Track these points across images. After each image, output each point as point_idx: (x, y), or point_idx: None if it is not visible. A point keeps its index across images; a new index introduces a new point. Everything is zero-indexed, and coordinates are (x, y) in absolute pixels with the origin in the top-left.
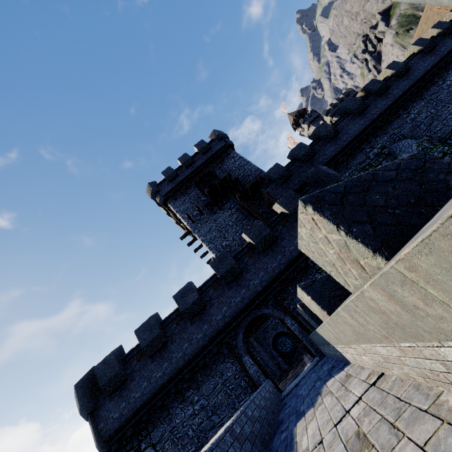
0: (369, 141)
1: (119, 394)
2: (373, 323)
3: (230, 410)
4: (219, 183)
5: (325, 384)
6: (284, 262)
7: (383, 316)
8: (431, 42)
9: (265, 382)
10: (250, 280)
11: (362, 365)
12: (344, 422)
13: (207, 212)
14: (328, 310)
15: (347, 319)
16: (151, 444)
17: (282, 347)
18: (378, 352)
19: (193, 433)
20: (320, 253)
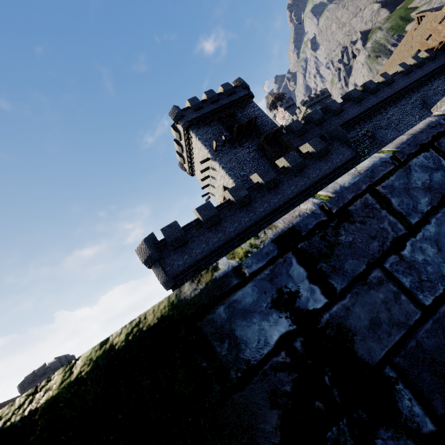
0: (360, 124)
1: (182, 250)
2: None
3: None
4: (247, 123)
5: None
6: (309, 183)
7: None
8: (410, 68)
9: None
10: (284, 190)
11: None
12: None
13: (228, 145)
14: None
15: None
16: None
17: None
18: None
19: None
20: None
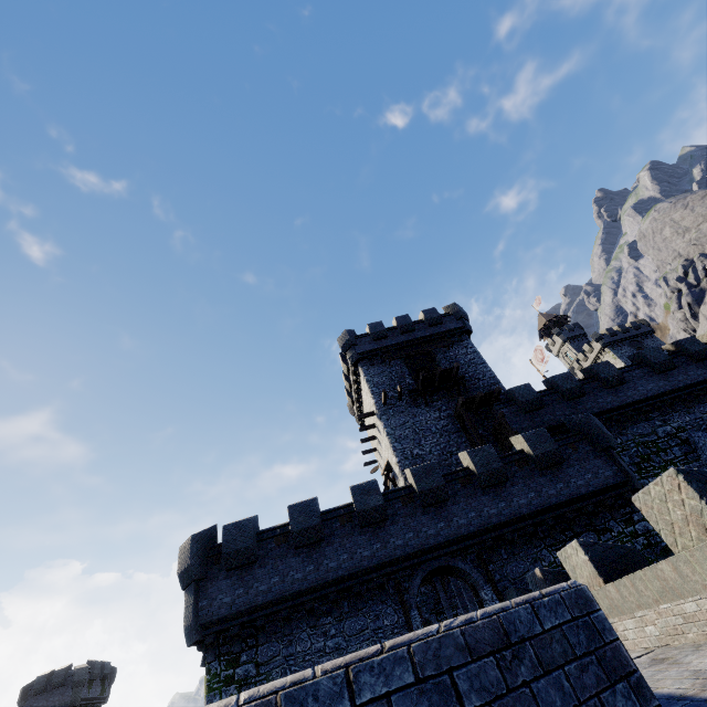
0: (662, 412)
1: (240, 575)
2: (701, 572)
3: None
4: (441, 373)
5: None
6: (508, 514)
7: None
8: None
9: None
10: (455, 514)
11: (632, 646)
12: None
13: (407, 400)
14: (605, 578)
15: (665, 572)
16: (255, 661)
17: None
18: (681, 611)
19: None
20: (662, 510)
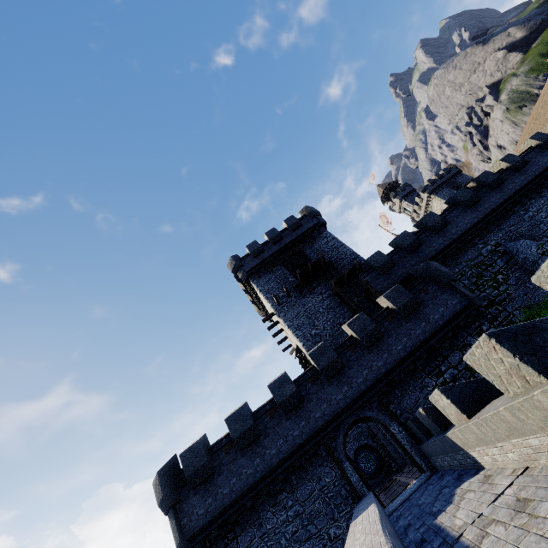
0: (481, 236)
1: (205, 488)
2: (533, 417)
3: (329, 521)
4: (312, 266)
5: (457, 488)
6: (391, 361)
7: (544, 412)
8: None
9: (370, 492)
10: (353, 377)
11: (502, 466)
12: (499, 500)
13: (295, 294)
14: (467, 414)
15: (506, 417)
16: None
17: (365, 463)
18: (529, 445)
19: (286, 542)
20: (488, 367)
